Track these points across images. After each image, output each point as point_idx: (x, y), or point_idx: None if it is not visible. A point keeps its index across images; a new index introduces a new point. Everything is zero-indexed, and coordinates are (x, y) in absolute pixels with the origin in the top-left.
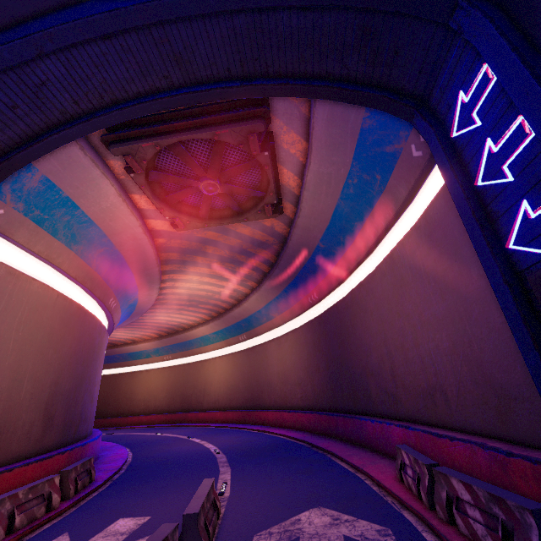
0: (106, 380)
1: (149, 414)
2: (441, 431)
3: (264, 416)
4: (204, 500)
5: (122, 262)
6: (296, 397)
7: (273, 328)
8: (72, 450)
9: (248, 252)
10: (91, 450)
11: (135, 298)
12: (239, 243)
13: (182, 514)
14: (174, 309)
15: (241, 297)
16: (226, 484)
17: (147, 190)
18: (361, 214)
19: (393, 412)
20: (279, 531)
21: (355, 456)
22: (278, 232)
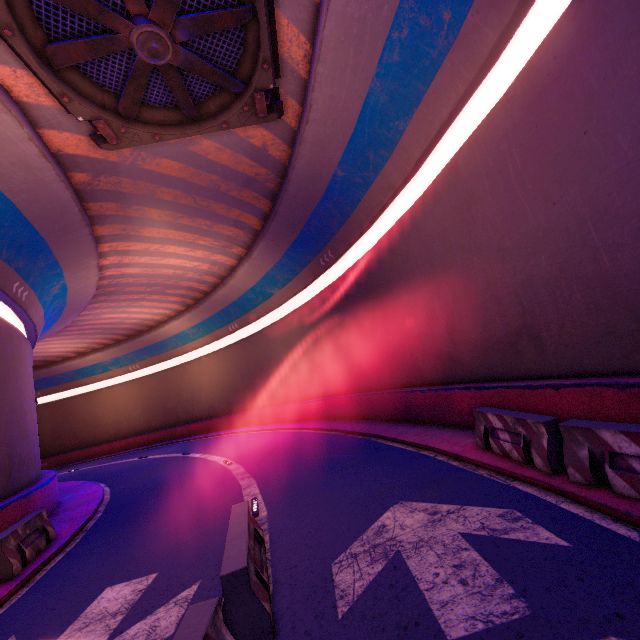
0: (52, 409)
1: (123, 438)
2: (533, 382)
3: (274, 413)
4: (248, 540)
5: (15, 216)
6: (313, 385)
7: (273, 308)
8: (5, 509)
9: (230, 197)
10: (43, 499)
11: (61, 285)
12: (215, 181)
13: (206, 558)
14: (130, 301)
15: (225, 272)
16: (256, 501)
17: (20, 43)
18: (407, 102)
19: (450, 375)
20: (364, 549)
21: (407, 433)
22: (274, 157)
